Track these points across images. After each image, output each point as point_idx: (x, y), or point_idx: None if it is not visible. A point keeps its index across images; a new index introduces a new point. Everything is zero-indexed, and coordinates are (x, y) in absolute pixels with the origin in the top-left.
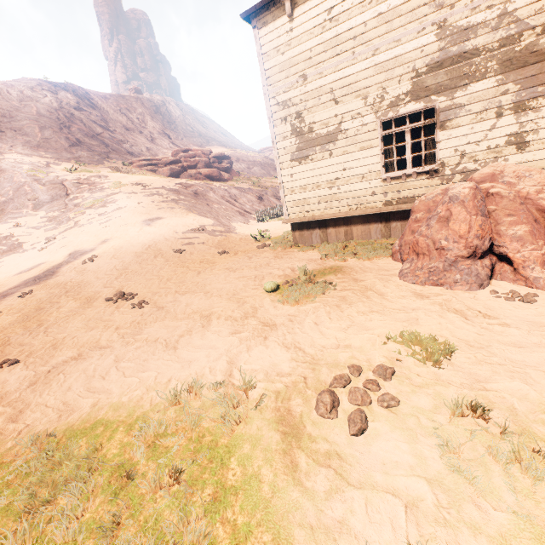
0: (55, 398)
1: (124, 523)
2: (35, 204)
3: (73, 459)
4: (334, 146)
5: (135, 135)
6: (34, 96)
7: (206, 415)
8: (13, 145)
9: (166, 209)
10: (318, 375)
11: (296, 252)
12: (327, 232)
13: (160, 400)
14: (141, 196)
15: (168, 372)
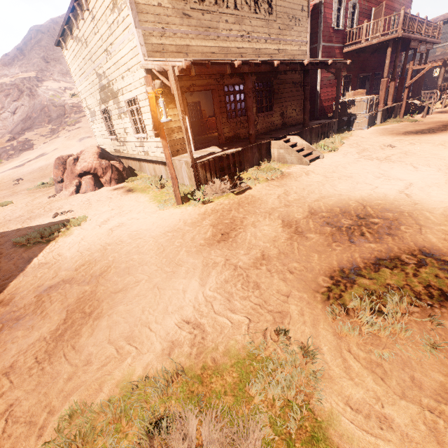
0: None
1: None
2: (49, 120)
3: None
4: (96, 118)
5: None
6: None
7: None
8: (52, 73)
9: None
10: None
11: None
12: None
13: None
14: None
15: None
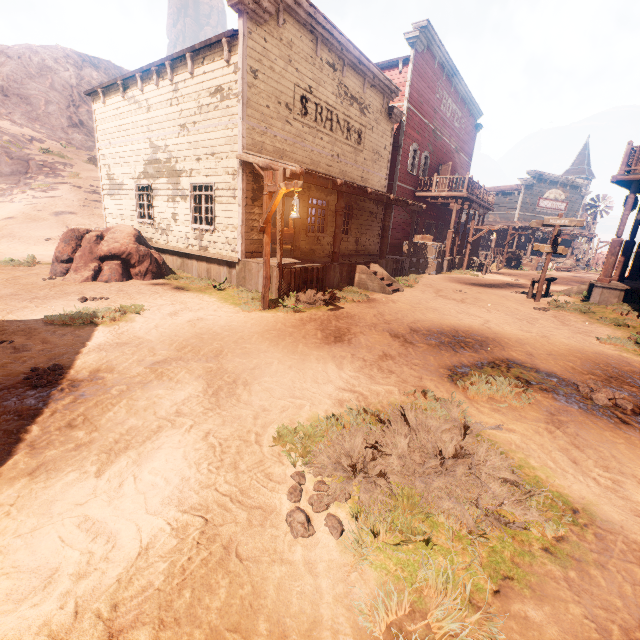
0: None
1: None
2: None
3: None
4: (122, 192)
5: None
6: (55, 68)
7: None
8: (12, 112)
9: (90, 207)
10: None
11: None
12: None
13: None
14: (83, 191)
15: None
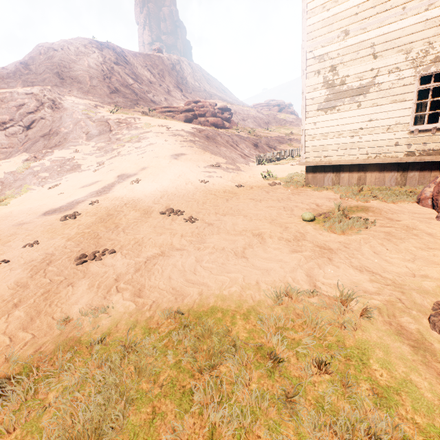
0: (164, 284)
1: (294, 399)
2: (87, 136)
3: (217, 335)
4: (364, 98)
5: (156, 87)
6: (86, 52)
7: (316, 318)
8: (70, 90)
9: (187, 147)
10: (413, 299)
11: (310, 191)
12: (340, 176)
13: (260, 298)
14: (167, 135)
15: (252, 276)
